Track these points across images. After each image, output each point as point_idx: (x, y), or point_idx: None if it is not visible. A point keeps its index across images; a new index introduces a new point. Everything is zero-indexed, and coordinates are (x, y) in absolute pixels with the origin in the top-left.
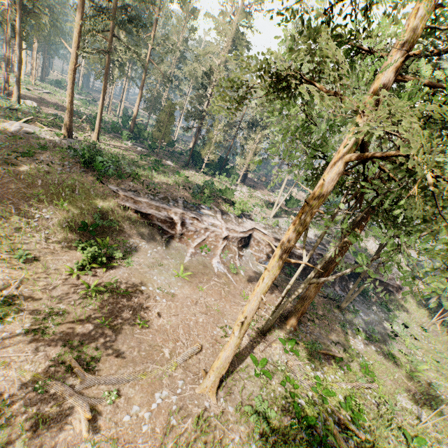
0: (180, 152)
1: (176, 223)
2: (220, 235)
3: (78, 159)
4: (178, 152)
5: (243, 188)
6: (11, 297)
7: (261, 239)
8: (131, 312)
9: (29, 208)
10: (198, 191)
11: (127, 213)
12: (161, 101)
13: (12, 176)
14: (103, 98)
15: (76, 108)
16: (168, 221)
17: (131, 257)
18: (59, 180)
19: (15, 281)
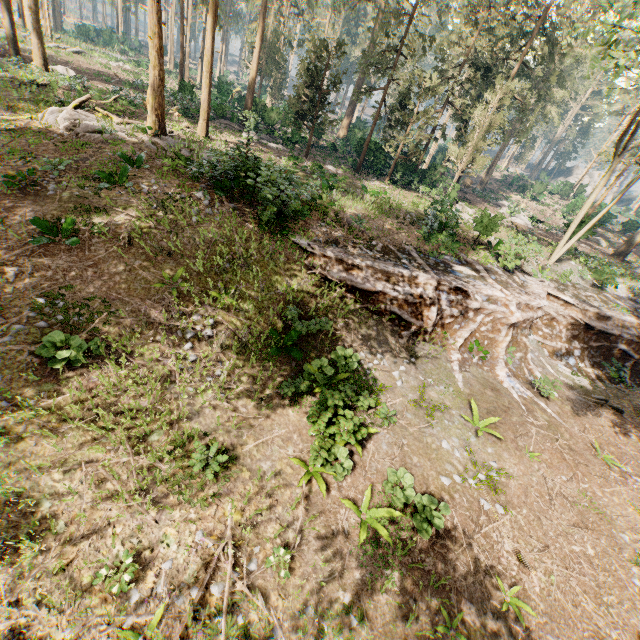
0: (332, 145)
1: (425, 305)
2: (503, 319)
3: (207, 182)
4: (328, 145)
5: (465, 207)
6: (234, 605)
7: (559, 314)
8: (471, 568)
9: (169, 320)
10: (434, 226)
11: (335, 293)
12: (279, 45)
13: (107, 239)
14: (211, 37)
15: (135, 78)
16: (410, 302)
17: (376, 396)
18: (203, 239)
19: (220, 544)
